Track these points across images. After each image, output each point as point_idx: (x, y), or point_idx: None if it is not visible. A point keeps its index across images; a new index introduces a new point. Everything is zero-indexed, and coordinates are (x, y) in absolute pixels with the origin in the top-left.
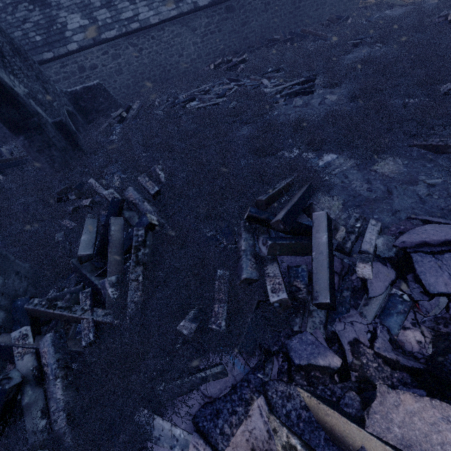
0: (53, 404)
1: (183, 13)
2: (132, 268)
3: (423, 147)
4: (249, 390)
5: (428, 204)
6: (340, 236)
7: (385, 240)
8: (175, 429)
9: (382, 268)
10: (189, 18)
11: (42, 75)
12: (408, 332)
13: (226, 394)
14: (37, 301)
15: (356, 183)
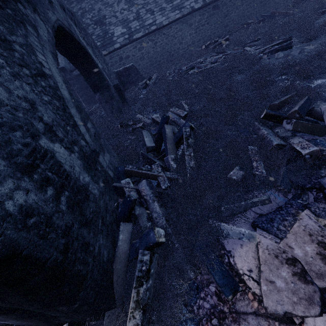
0: (155, 214)
1: (184, 15)
2: (186, 149)
3: None
4: (293, 209)
5: None
6: None
7: None
8: (240, 229)
9: None
10: (187, 18)
11: (105, 60)
12: None
13: (275, 211)
14: (131, 166)
15: None
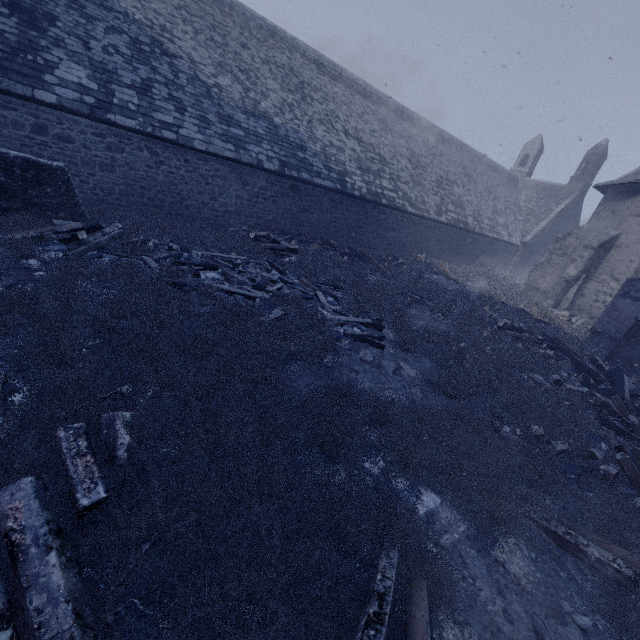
0: None
1: (241, 161)
2: None
3: (545, 530)
4: None
5: None
6: None
7: None
8: None
9: None
10: (245, 170)
11: None
12: None
13: None
14: None
15: (484, 589)
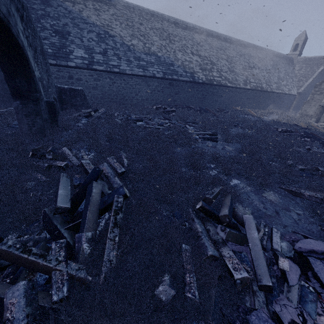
0: None
1: (146, 75)
2: (111, 228)
3: (287, 190)
4: None
5: (300, 225)
6: (260, 235)
7: (287, 244)
8: None
9: (292, 264)
10: (148, 79)
11: (49, 71)
12: (322, 318)
13: None
14: (11, 242)
15: (256, 202)
